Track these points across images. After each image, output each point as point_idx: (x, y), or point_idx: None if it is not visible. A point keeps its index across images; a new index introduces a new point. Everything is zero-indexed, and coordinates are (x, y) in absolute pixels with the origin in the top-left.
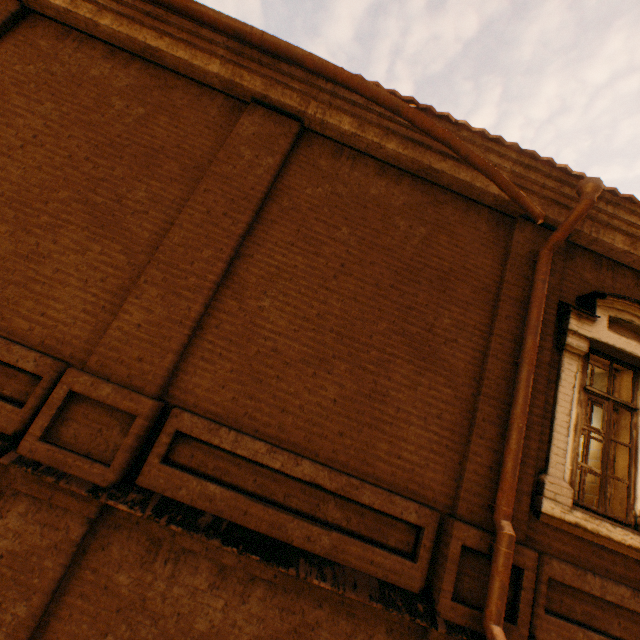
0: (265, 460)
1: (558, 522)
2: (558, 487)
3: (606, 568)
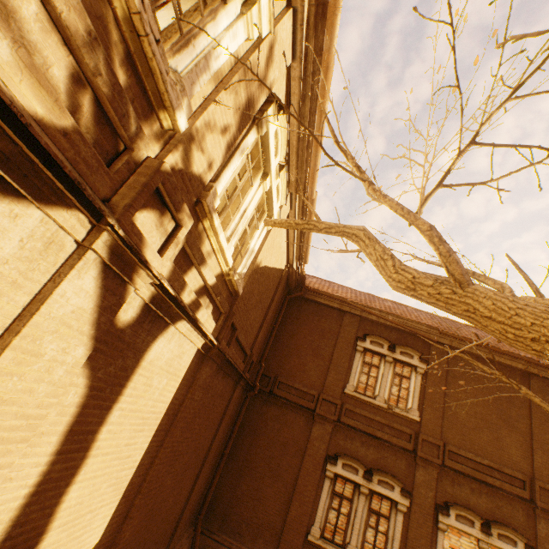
0: None
1: None
2: None
3: None
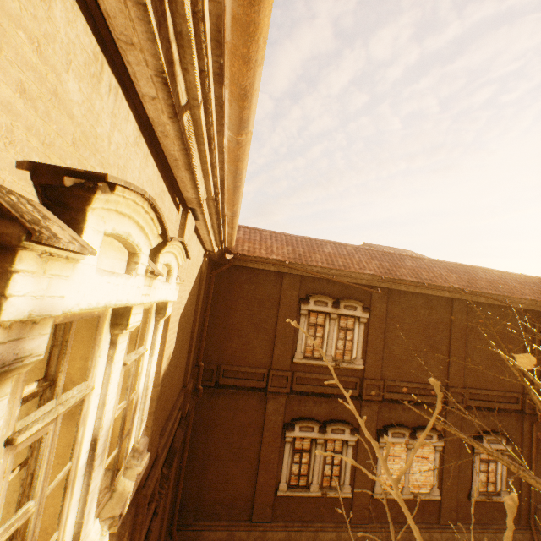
0: (486, 393)
1: None
2: None
3: None
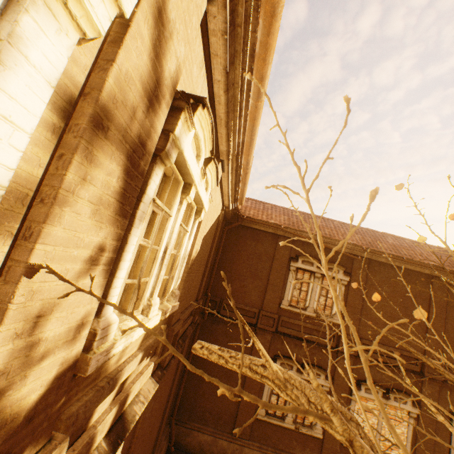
0: None
1: None
2: None
3: None
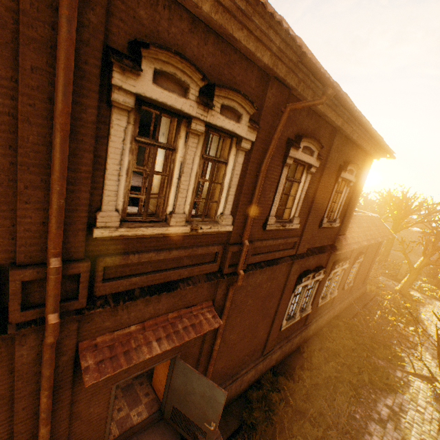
0: None
1: (111, 237)
2: (109, 218)
3: (146, 246)
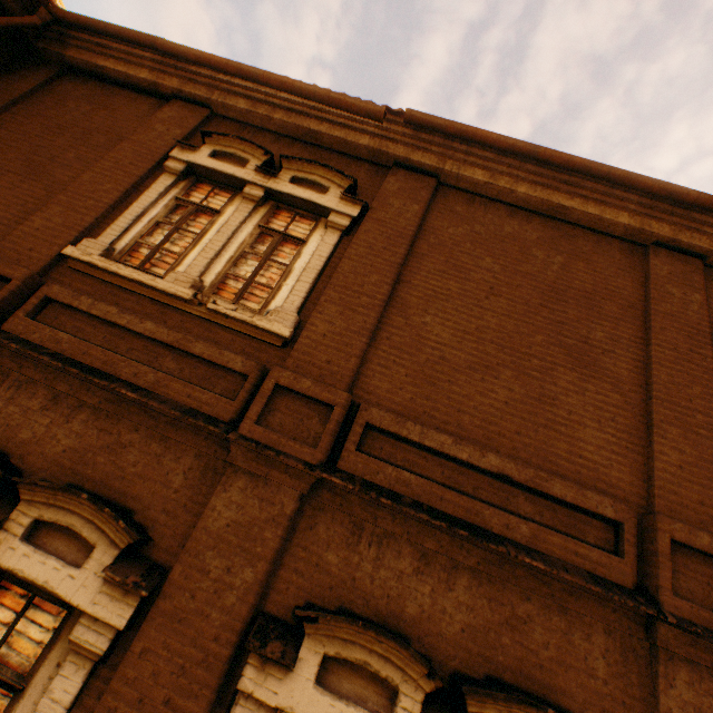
0: None
1: None
2: None
3: None
